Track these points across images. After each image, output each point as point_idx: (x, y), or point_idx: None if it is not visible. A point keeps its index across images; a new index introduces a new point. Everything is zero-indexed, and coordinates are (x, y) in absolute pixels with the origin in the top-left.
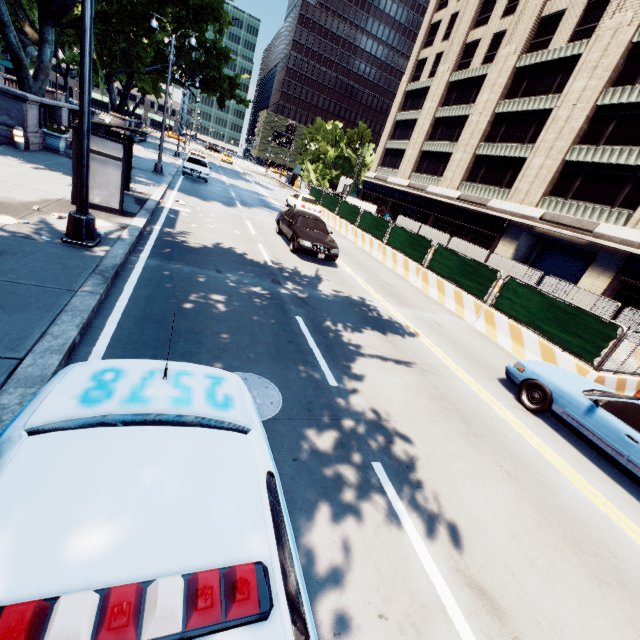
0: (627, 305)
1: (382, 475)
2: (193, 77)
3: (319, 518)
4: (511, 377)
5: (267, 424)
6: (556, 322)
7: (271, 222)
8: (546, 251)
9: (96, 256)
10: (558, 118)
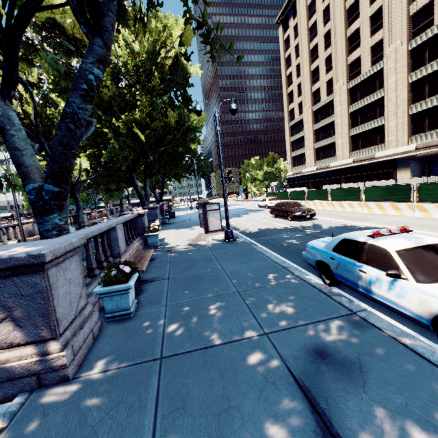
0: None
1: None
2: (188, 171)
3: None
4: None
5: None
6: None
7: (265, 215)
8: (433, 164)
9: (240, 241)
10: (390, 99)
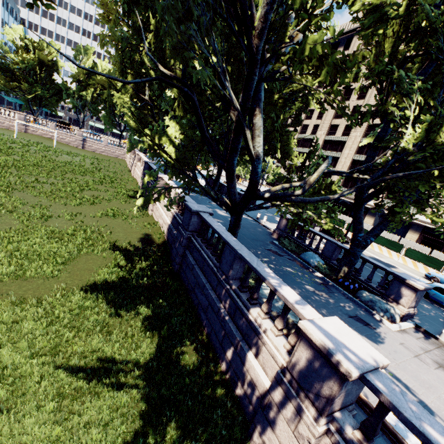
0: (427, 245)
1: None
2: None
3: None
4: (427, 276)
5: None
6: (427, 260)
7: None
8: None
9: None
10: None
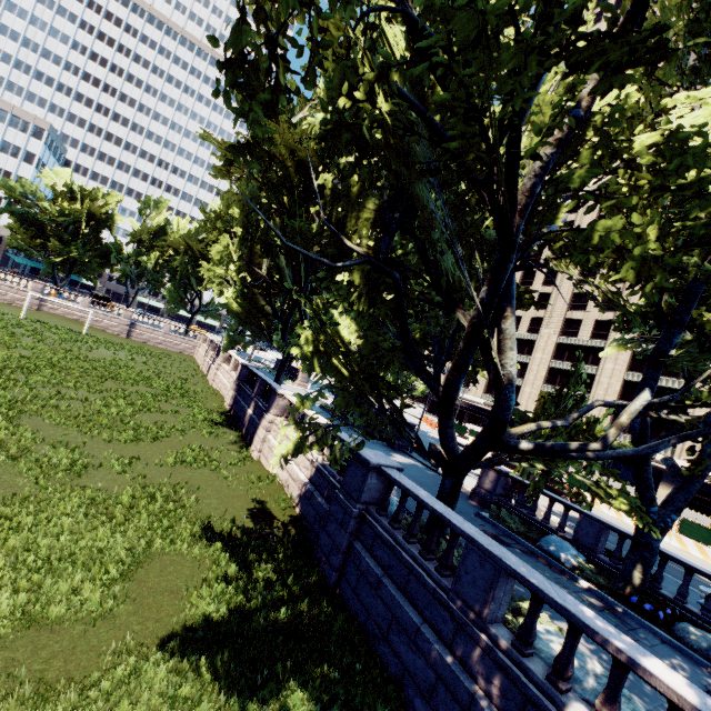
0: (695, 509)
1: None
2: None
3: None
4: None
5: None
6: None
7: None
8: (618, 464)
9: None
10: (601, 382)
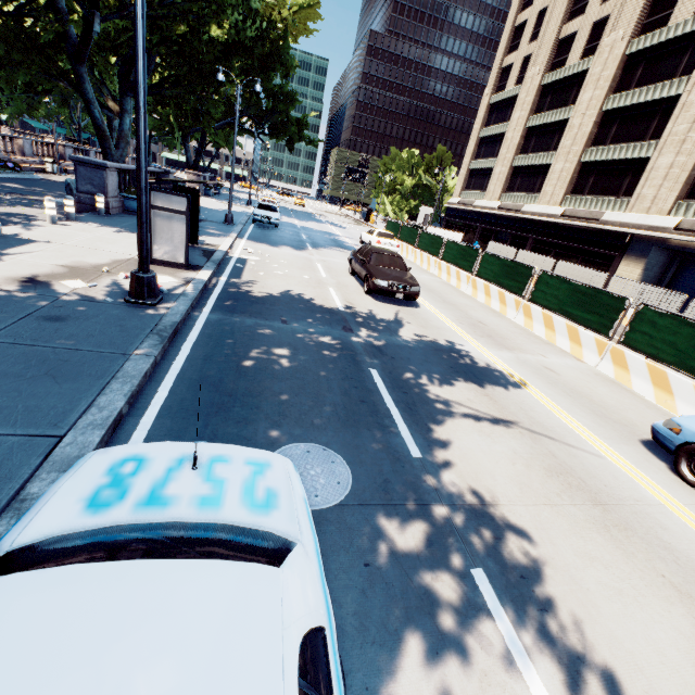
0: None
1: (486, 589)
2: (262, 125)
3: (399, 658)
4: (661, 440)
5: (332, 512)
6: None
7: (344, 262)
8: (687, 268)
9: (156, 314)
10: (689, 104)
